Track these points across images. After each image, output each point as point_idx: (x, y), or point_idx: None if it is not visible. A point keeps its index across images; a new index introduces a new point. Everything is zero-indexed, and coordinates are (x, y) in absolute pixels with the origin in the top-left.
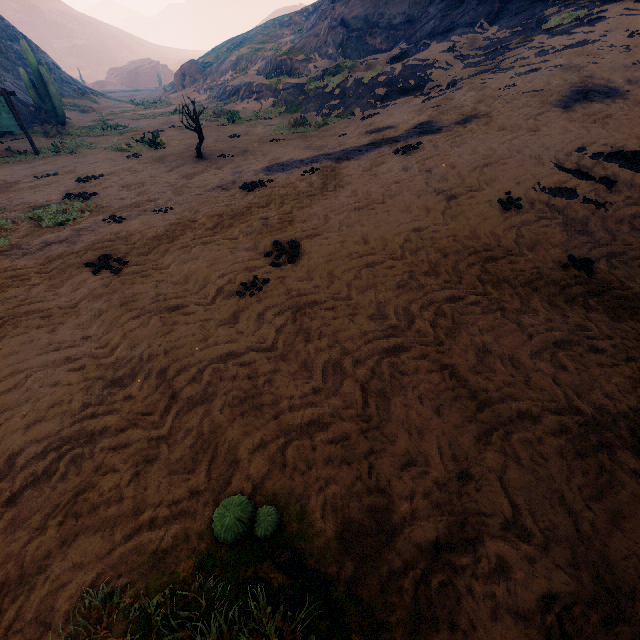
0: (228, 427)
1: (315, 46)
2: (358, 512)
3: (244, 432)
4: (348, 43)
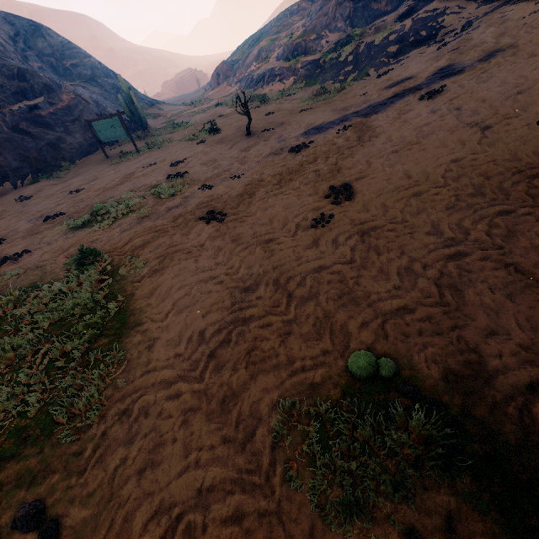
0: (335, 313)
1: (325, 24)
2: (455, 365)
3: (348, 316)
4: (355, 14)
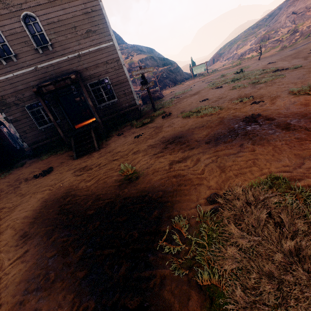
0: None
1: (279, 26)
2: None
3: None
4: (296, 19)
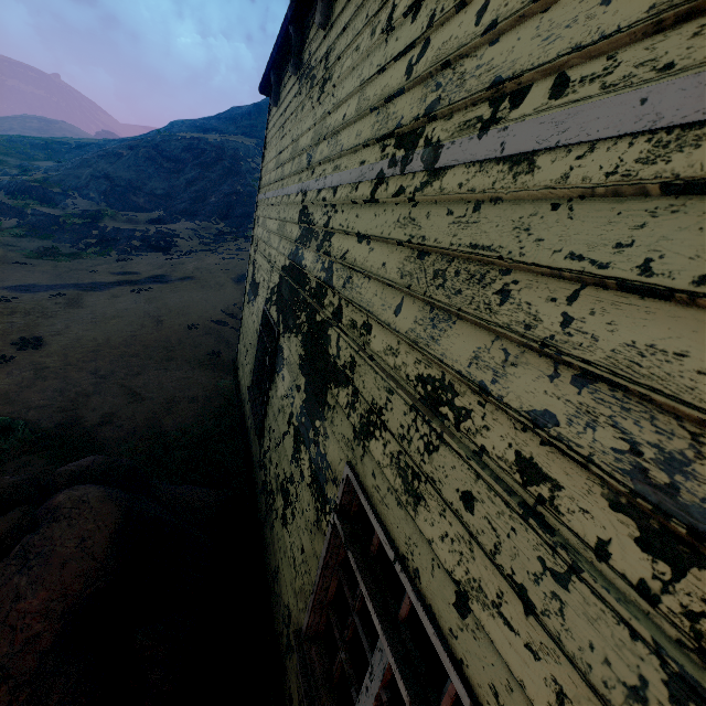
0: None
1: (75, 185)
2: (65, 422)
3: (2, 410)
4: (112, 194)
